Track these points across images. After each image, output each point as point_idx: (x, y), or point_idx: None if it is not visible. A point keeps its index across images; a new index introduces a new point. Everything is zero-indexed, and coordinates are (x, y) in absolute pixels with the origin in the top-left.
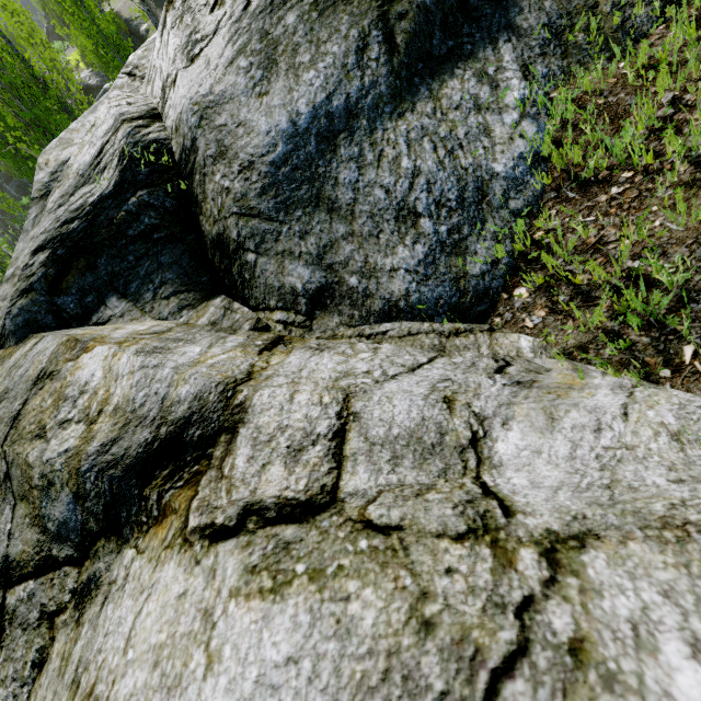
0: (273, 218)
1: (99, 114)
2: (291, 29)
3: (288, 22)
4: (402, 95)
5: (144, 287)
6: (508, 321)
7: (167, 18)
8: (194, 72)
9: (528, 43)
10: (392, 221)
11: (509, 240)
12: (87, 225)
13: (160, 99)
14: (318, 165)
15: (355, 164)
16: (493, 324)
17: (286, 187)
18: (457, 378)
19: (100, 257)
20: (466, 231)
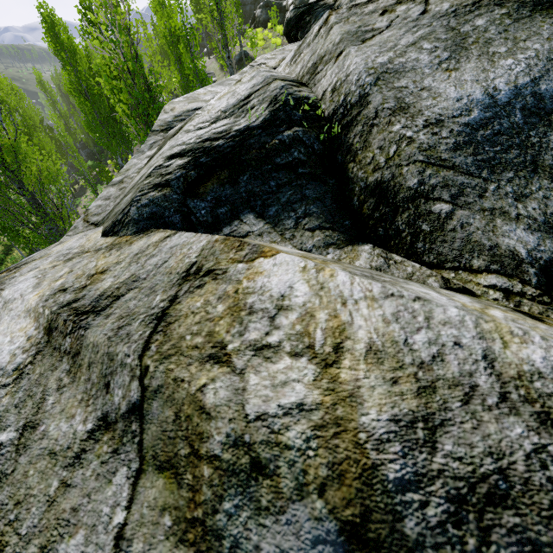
0: (473, 173)
1: (246, 74)
2: (481, 28)
3: (477, 23)
4: None
5: (284, 213)
6: None
7: (329, 18)
8: (367, 48)
9: None
10: None
11: None
12: (234, 144)
13: (307, 73)
14: (528, 135)
15: None
16: None
17: (488, 148)
18: None
19: (243, 174)
20: None
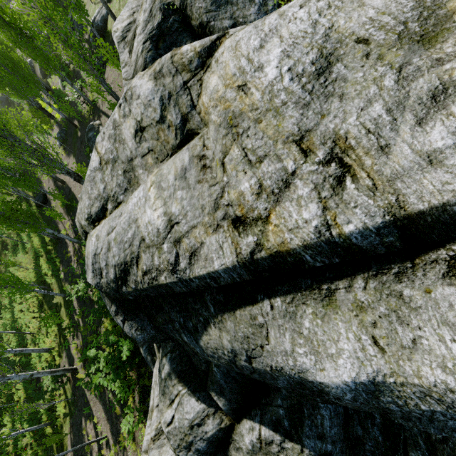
0: (216, 11)
1: (142, 0)
2: None
3: None
4: None
5: (181, 44)
6: None
7: None
8: None
9: None
10: (248, 3)
11: None
12: (159, 30)
13: None
14: None
15: None
16: None
17: (218, 2)
18: None
19: (166, 38)
20: None
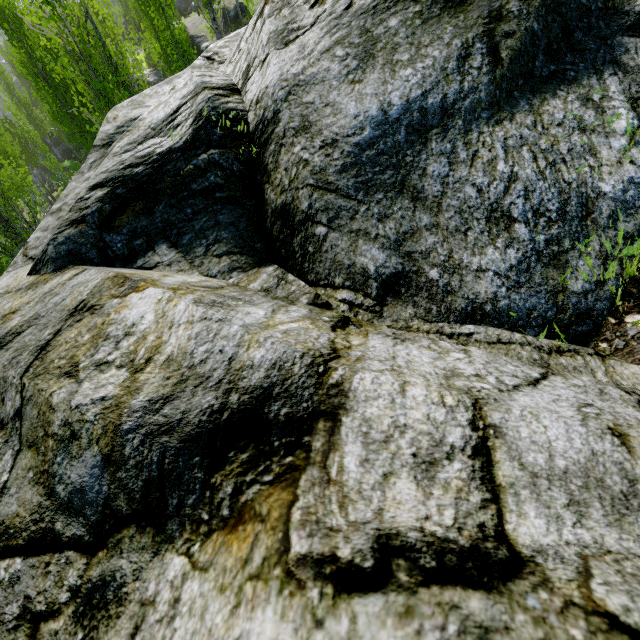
0: (351, 196)
1: (180, 80)
2: (393, 30)
3: (390, 24)
4: (500, 105)
5: (196, 241)
6: (620, 349)
7: (264, 9)
8: (287, 54)
9: (635, 79)
10: (483, 221)
11: (617, 262)
12: (152, 171)
13: (242, 76)
14: (405, 154)
15: (446, 159)
16: (597, 349)
17: (369, 169)
18: (599, 405)
19: (158, 204)
20: (566, 244)
